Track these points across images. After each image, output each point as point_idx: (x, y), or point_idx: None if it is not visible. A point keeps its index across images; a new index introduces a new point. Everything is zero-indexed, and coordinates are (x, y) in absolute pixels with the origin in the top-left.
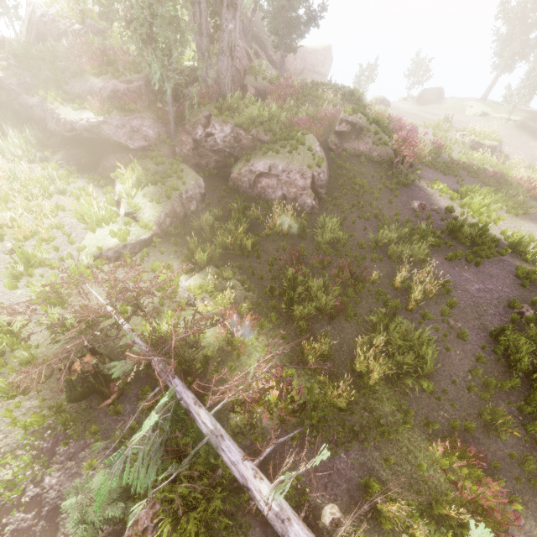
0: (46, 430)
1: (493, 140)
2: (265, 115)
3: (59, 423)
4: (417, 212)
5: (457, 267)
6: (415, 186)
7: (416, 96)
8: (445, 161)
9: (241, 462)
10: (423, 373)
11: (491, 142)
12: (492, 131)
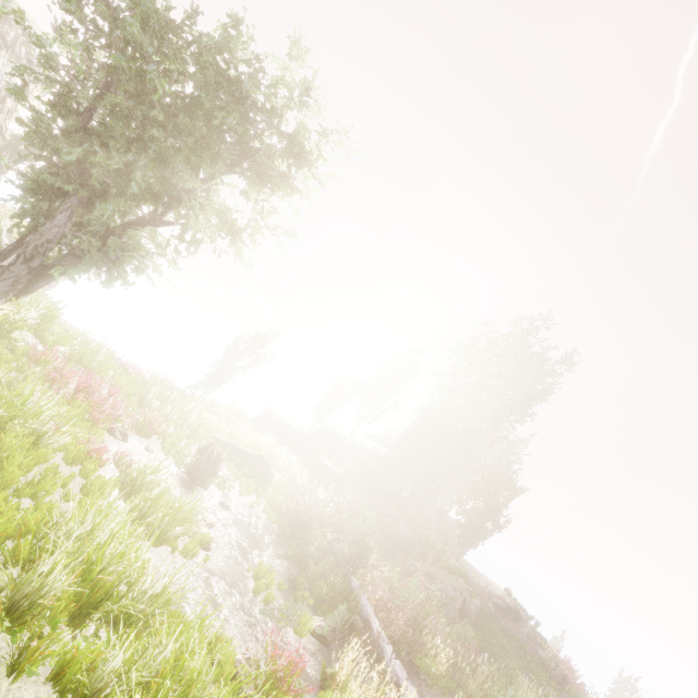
0: (272, 527)
1: None
2: (439, 547)
3: (281, 529)
4: None
5: None
6: None
7: None
8: None
9: (369, 609)
10: None
11: None
12: None
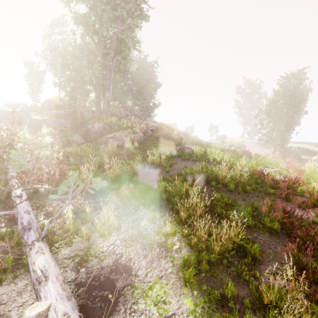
0: None
1: (239, 144)
2: (120, 123)
3: None
4: (177, 149)
5: (186, 161)
6: (184, 146)
7: (215, 139)
8: (209, 146)
9: (16, 183)
10: (133, 172)
11: (238, 144)
12: (239, 142)
